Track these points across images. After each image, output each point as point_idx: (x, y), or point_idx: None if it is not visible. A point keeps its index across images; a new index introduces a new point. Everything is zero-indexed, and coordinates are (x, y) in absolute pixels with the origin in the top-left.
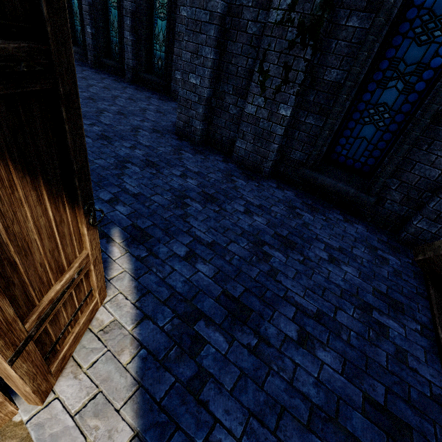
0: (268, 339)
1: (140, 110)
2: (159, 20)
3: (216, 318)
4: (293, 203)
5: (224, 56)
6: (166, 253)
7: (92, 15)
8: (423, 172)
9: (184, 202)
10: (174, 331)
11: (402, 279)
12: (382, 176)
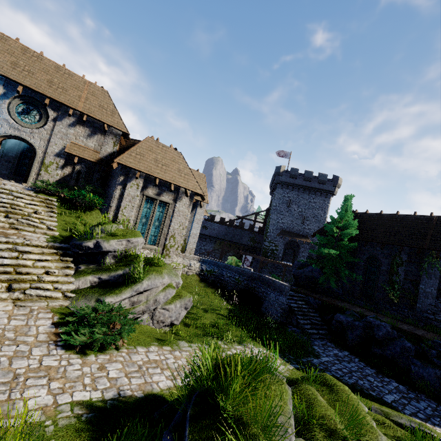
0: None
1: None
2: None
3: None
4: None
5: None
6: None
7: None
8: None
9: None
10: None
11: None
12: None
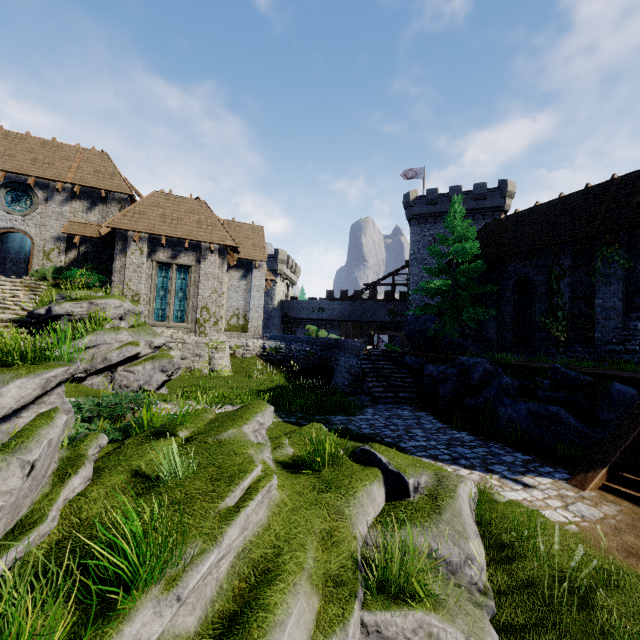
0: None
1: None
2: None
3: None
4: None
5: None
6: None
7: None
8: None
9: None
10: None
11: None
12: None
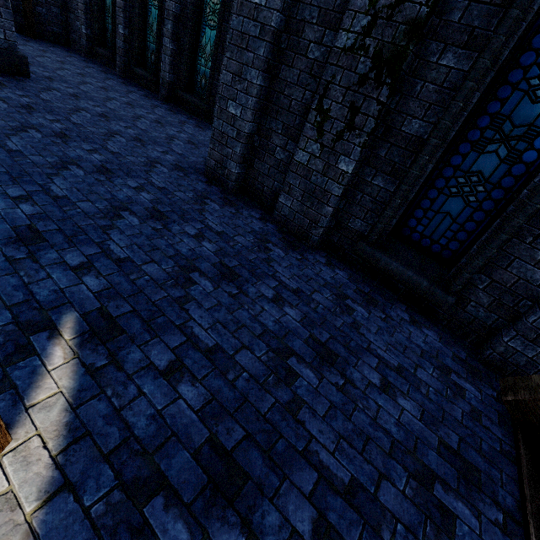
0: (262, 537)
1: (166, 138)
2: (207, 28)
3: (186, 490)
4: (344, 289)
5: (275, 84)
6: (138, 363)
7: (128, 13)
8: (523, 272)
9: (190, 276)
10: (107, 516)
11: (482, 425)
12: (467, 270)
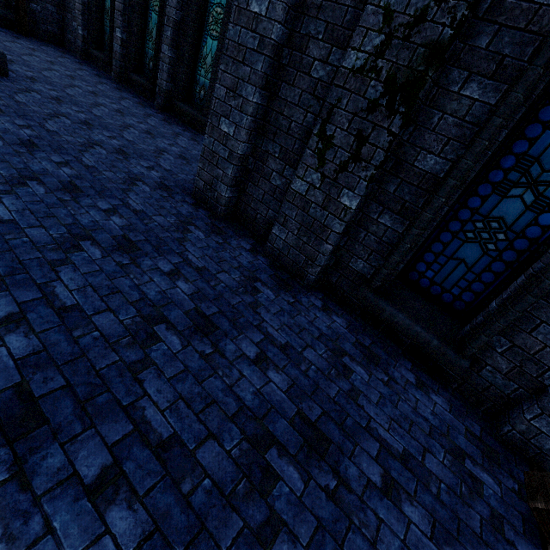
0: None
1: (154, 151)
2: (209, 38)
3: None
4: (342, 343)
5: (273, 103)
6: (54, 474)
7: (127, 16)
8: (549, 339)
9: (153, 330)
10: None
11: (506, 539)
12: (485, 333)
